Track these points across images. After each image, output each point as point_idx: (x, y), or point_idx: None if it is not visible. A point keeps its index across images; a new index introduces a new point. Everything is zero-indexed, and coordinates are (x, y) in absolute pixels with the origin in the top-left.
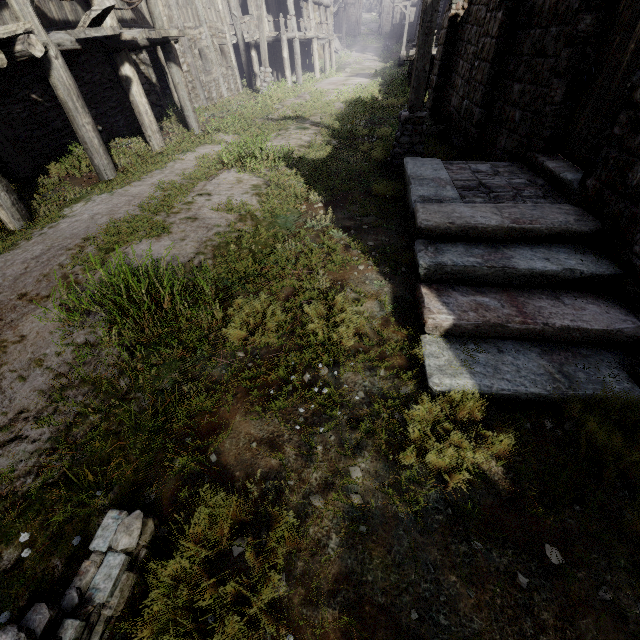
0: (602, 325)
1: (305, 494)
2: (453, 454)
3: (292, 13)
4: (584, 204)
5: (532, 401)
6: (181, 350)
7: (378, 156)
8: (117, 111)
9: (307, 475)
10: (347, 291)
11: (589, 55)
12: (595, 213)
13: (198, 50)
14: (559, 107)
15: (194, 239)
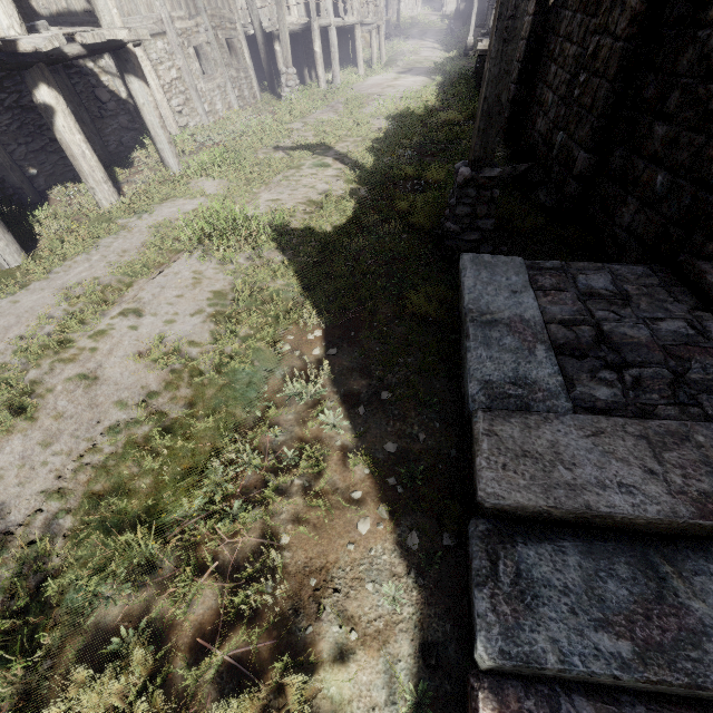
0: None
1: None
2: None
3: None
4: None
5: None
6: None
7: (423, 224)
8: None
9: None
10: (325, 614)
11: None
12: None
13: (196, 47)
14: None
15: (61, 447)
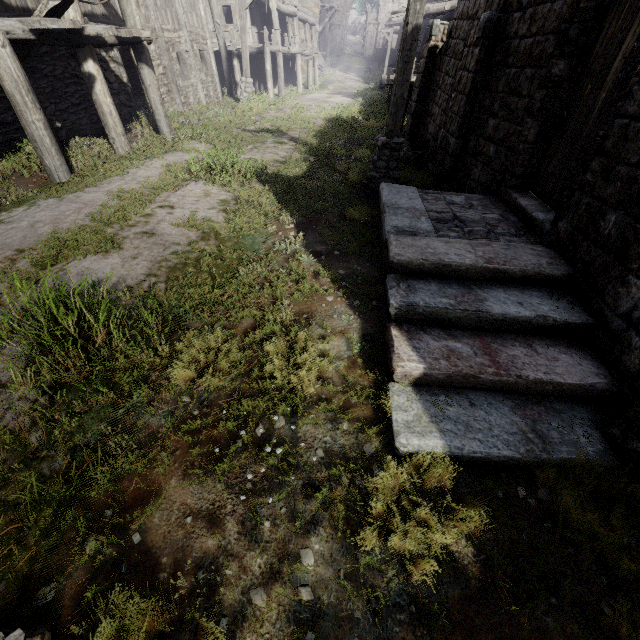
0: (575, 379)
1: (245, 587)
2: (419, 531)
3: (277, 27)
4: (556, 246)
5: (504, 464)
6: (114, 394)
7: (355, 178)
8: (80, 108)
9: (249, 561)
10: (313, 325)
11: (562, 99)
12: (567, 257)
13: (176, 53)
14: (532, 146)
15: (147, 258)
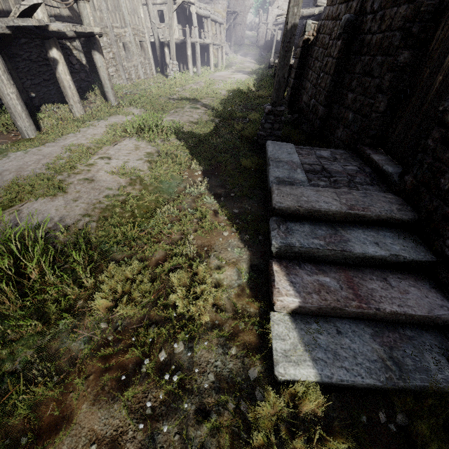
0: (424, 311)
1: None
2: None
3: (195, 25)
4: (403, 194)
5: (367, 389)
6: (43, 322)
7: (248, 135)
8: (50, 83)
9: None
10: (211, 257)
11: (405, 80)
12: (412, 204)
13: (123, 43)
14: (382, 115)
15: (85, 201)
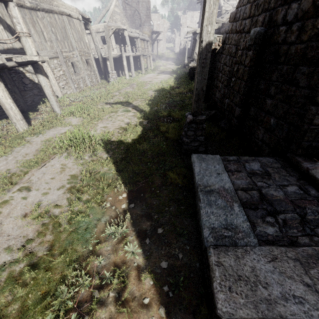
0: None
1: None
2: None
3: (128, 44)
4: None
5: None
6: None
7: (172, 137)
8: None
9: None
10: None
11: None
12: None
13: (72, 62)
14: (317, 127)
15: None
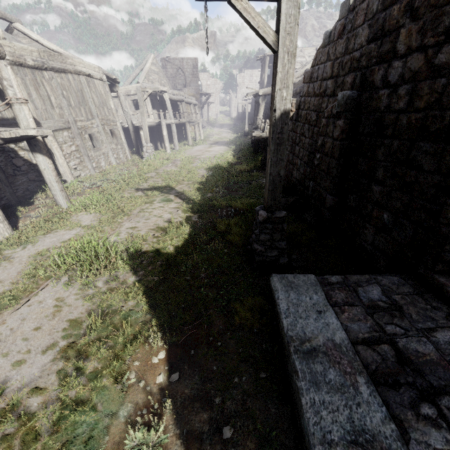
0: None
1: None
2: None
3: (170, 109)
4: None
5: None
6: None
7: (237, 241)
8: None
9: None
10: None
11: None
12: None
13: (90, 134)
14: None
15: None
